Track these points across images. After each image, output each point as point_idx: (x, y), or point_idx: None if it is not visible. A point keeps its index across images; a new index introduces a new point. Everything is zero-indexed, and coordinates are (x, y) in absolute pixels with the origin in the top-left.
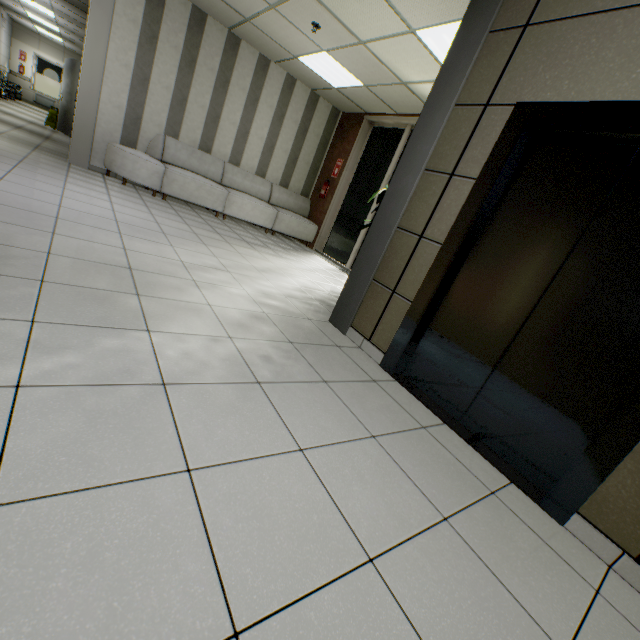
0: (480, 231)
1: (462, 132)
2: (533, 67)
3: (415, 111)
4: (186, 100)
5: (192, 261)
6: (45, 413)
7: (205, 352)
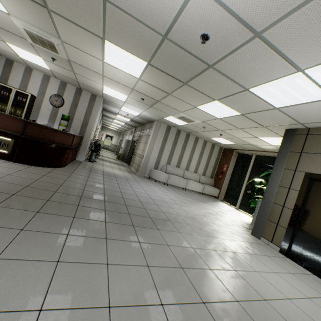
0: (304, 206)
1: (289, 176)
2: (307, 163)
3: (256, 149)
4: (173, 153)
5: (199, 212)
6: (223, 256)
7: (232, 244)
